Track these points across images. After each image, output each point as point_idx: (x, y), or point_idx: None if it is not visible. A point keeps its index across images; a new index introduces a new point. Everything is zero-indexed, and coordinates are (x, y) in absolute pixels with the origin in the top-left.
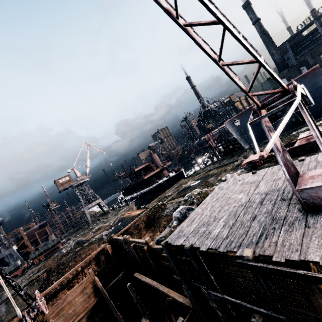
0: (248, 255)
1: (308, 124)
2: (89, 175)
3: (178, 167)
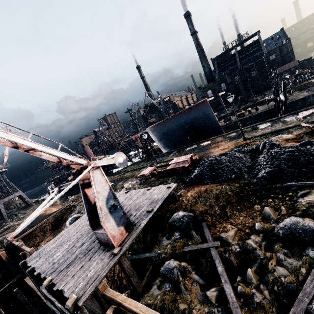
0: (44, 284)
1: (94, 193)
2: (7, 165)
3: None
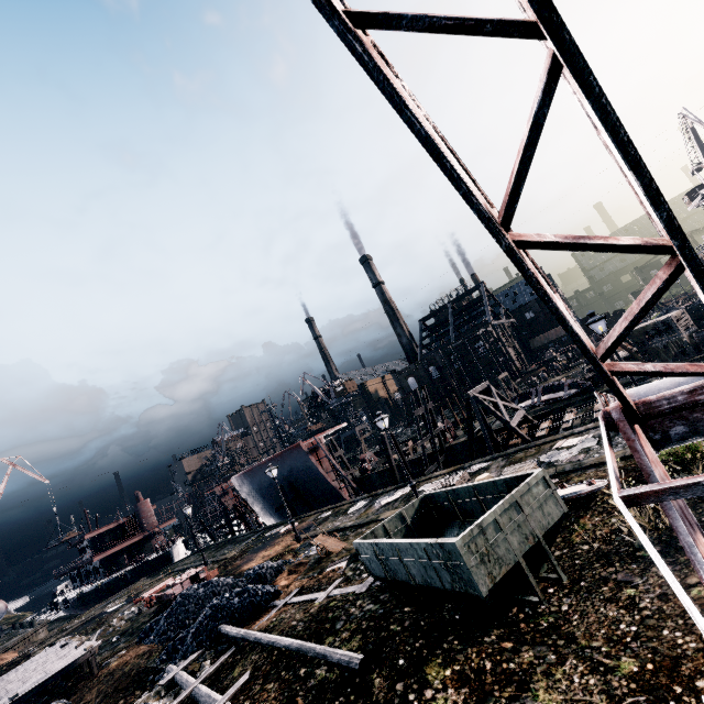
0: None
1: None
2: None
3: (168, 540)
